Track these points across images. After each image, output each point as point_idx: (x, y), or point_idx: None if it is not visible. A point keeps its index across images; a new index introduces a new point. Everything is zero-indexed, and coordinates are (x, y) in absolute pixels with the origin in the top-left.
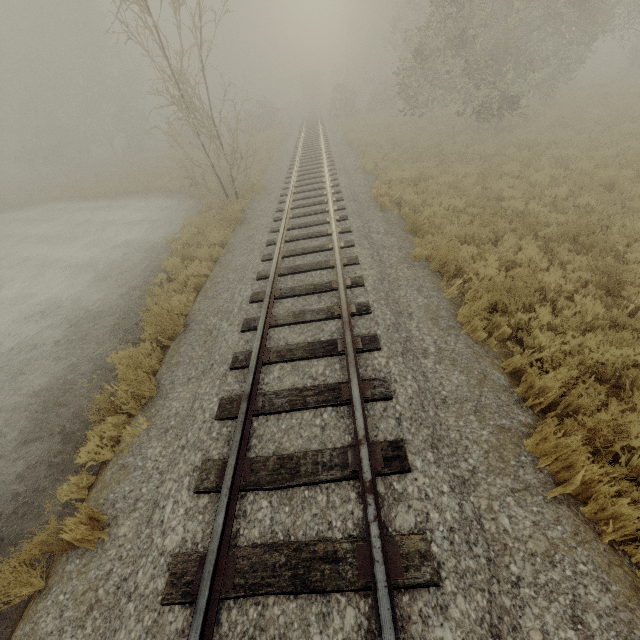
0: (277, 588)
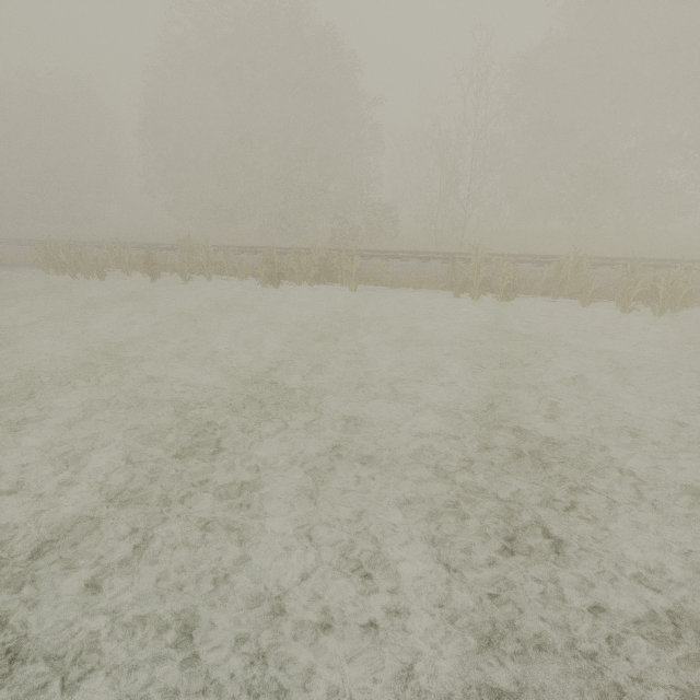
0: None
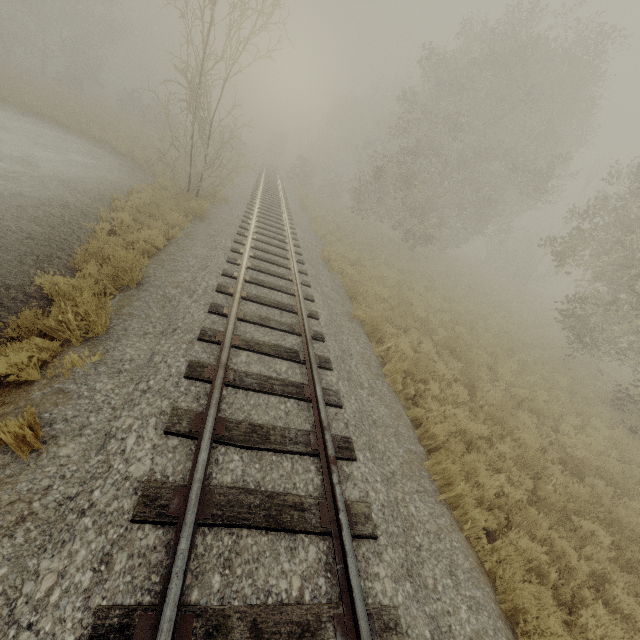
0: (253, 522)
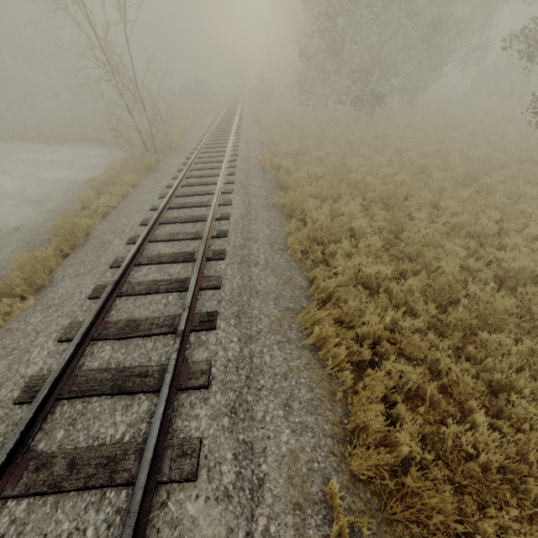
0: (100, 391)
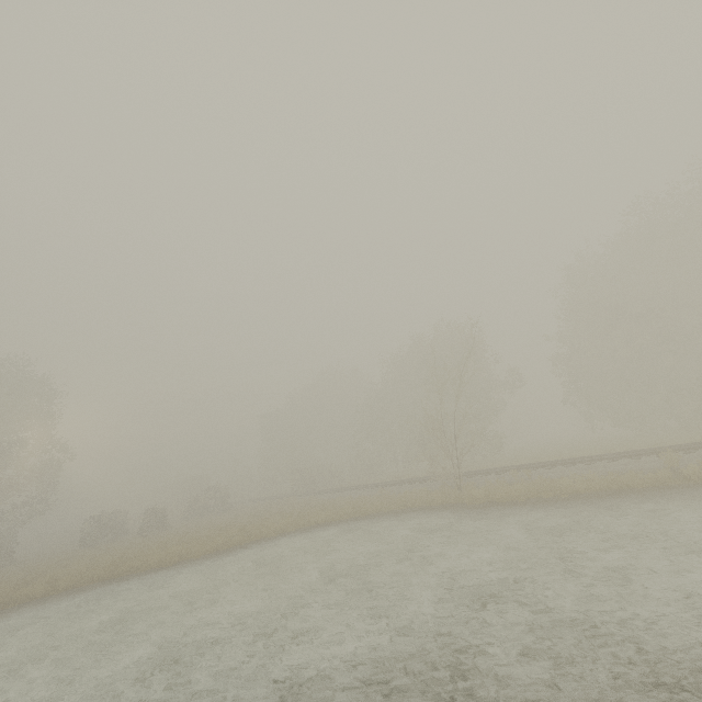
0: None
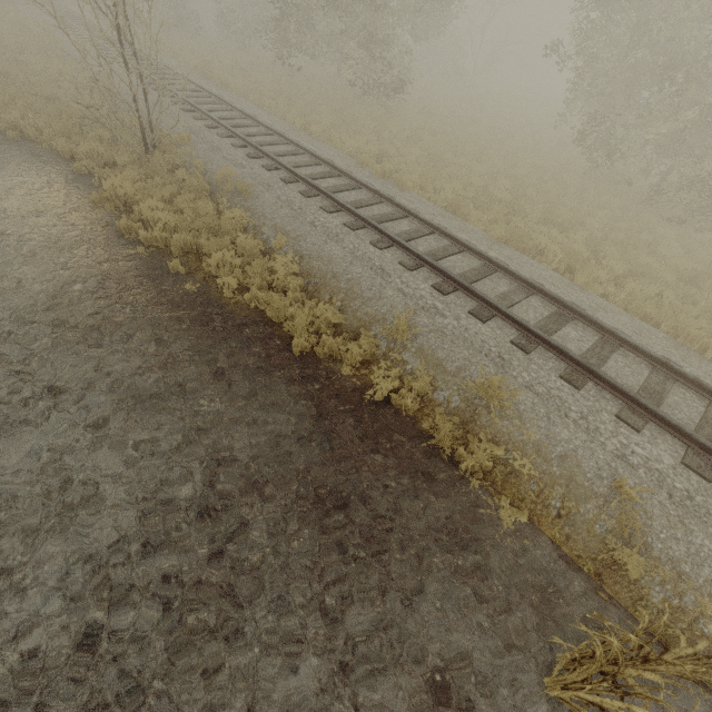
0: None
